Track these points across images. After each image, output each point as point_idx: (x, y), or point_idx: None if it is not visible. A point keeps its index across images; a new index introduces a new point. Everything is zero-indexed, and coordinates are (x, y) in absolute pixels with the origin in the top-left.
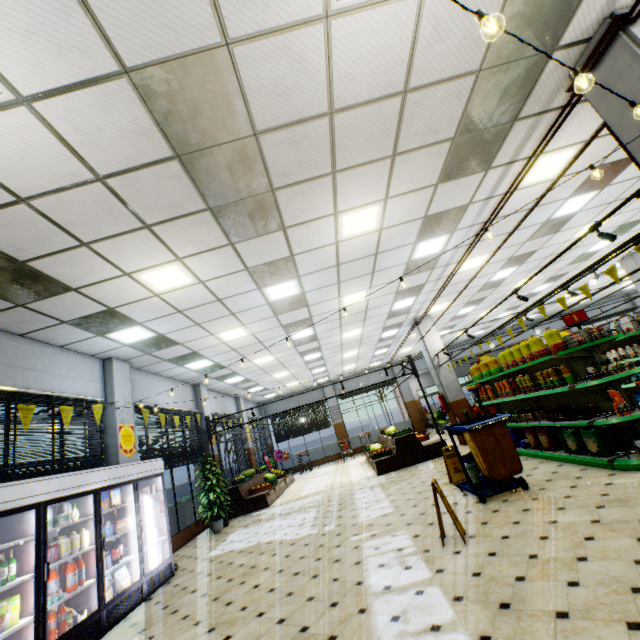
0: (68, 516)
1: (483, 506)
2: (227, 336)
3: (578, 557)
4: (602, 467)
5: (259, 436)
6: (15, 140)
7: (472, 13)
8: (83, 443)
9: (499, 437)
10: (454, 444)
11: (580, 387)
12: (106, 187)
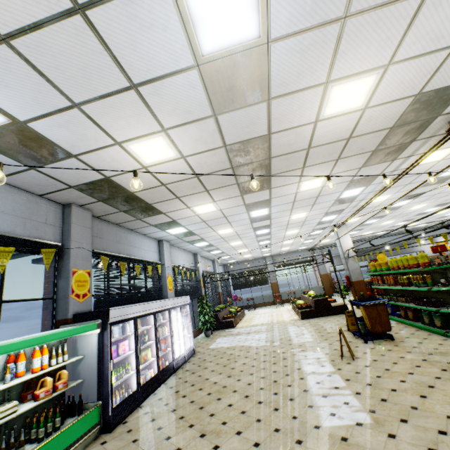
0: (161, 319)
1: (366, 345)
2: (222, 232)
3: (409, 372)
4: (441, 335)
5: (224, 285)
6: (173, 168)
7: (381, 175)
8: (154, 284)
9: (380, 311)
10: (353, 310)
11: (434, 290)
12: (197, 179)
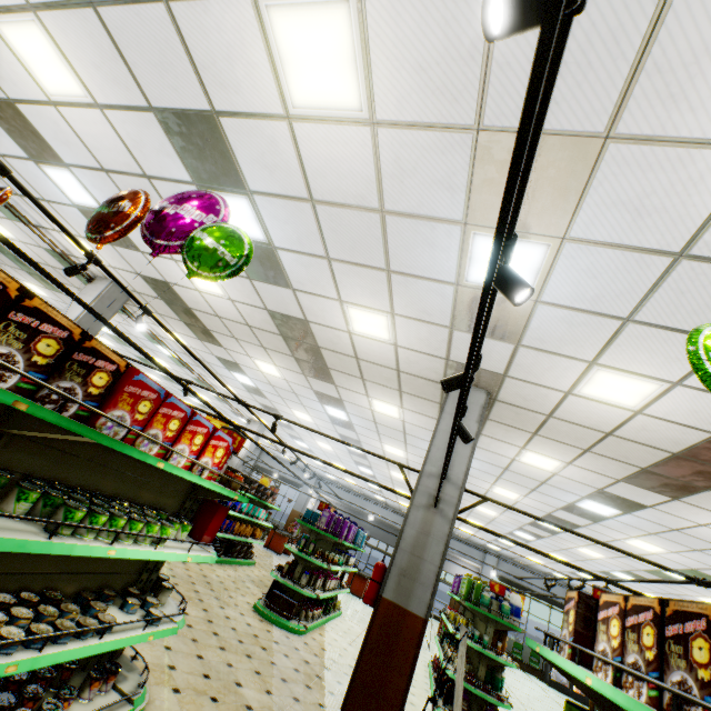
0: None
1: None
2: (104, 340)
3: None
4: None
5: None
6: None
7: None
8: None
9: None
10: None
11: None
12: None
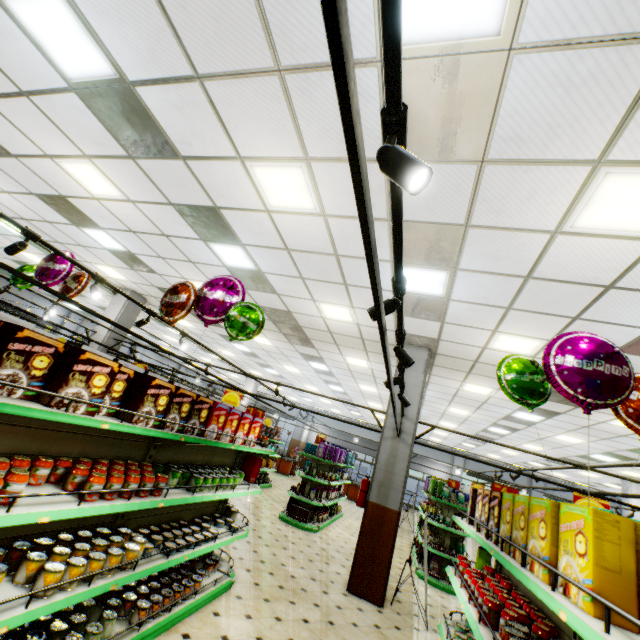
0: None
1: None
2: None
3: None
4: None
5: None
6: None
7: None
8: None
9: None
10: None
11: None
12: None
